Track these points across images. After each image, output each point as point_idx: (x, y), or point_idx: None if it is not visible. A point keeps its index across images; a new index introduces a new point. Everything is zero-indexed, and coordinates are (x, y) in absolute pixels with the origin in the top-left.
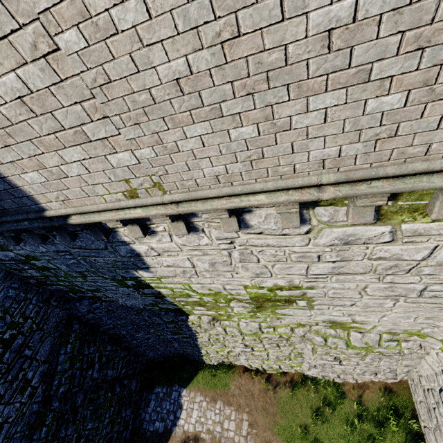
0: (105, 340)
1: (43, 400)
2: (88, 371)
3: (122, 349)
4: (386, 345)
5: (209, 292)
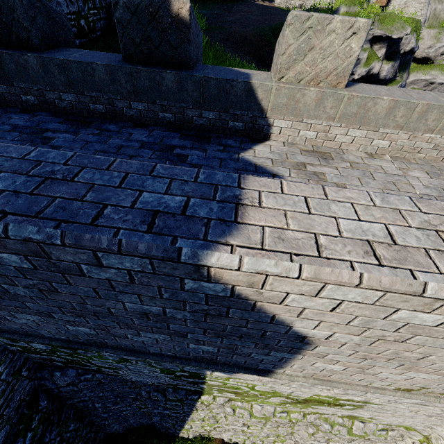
0: (70, 417)
1: None
2: None
3: (85, 425)
4: (379, 433)
5: (267, 391)
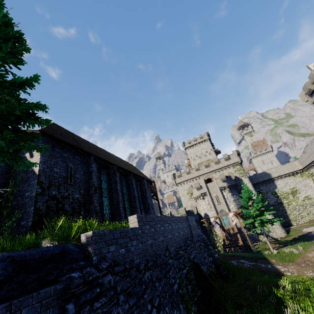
0: None
1: None
2: None
3: None
4: None
5: (285, 192)
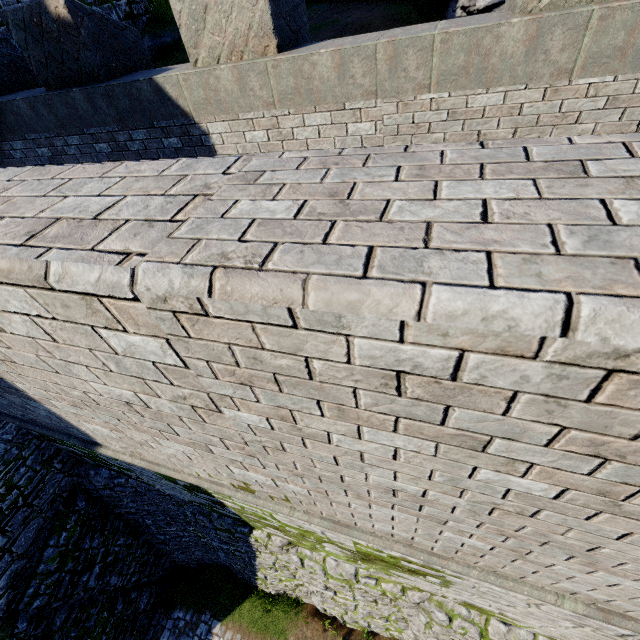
0: (118, 529)
1: (4, 616)
2: (83, 576)
3: (140, 544)
4: None
5: (297, 527)
